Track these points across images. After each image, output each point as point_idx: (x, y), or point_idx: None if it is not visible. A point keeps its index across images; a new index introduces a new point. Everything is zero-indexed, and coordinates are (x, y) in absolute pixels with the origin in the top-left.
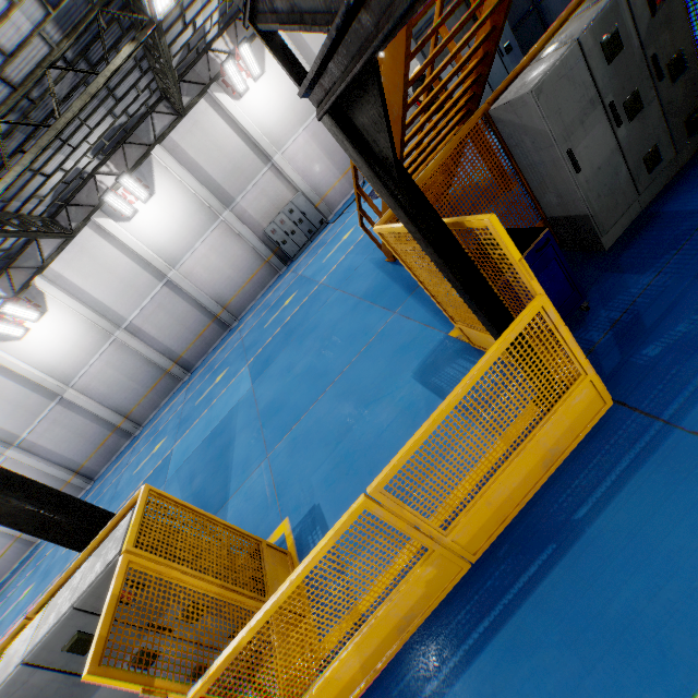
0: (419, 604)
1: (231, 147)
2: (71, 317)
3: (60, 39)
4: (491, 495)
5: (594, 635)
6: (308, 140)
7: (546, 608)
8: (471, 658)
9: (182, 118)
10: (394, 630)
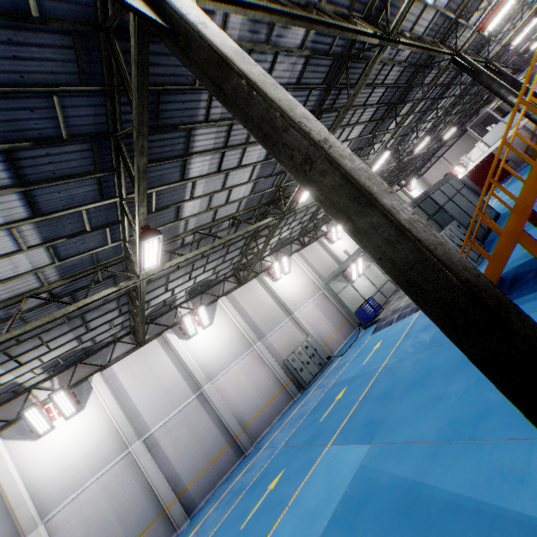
0: None
1: (267, 304)
2: (100, 419)
3: (241, 210)
4: None
5: None
6: (314, 307)
7: None
8: None
9: (242, 285)
10: None
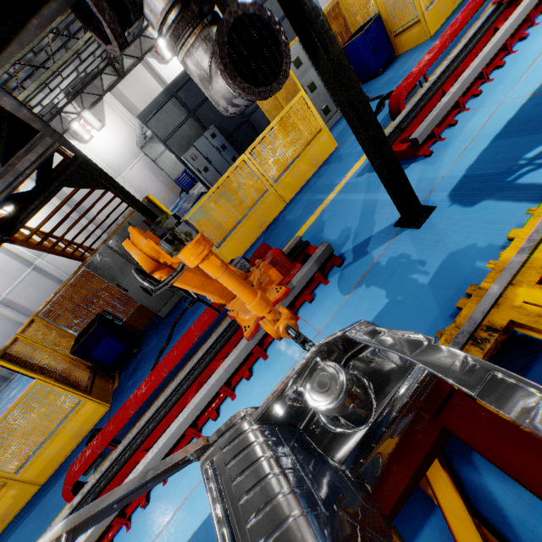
0: (13, 506)
1: None
2: None
3: None
4: (43, 455)
5: (42, 515)
6: (141, 168)
7: (42, 505)
8: (17, 529)
9: None
10: (0, 520)
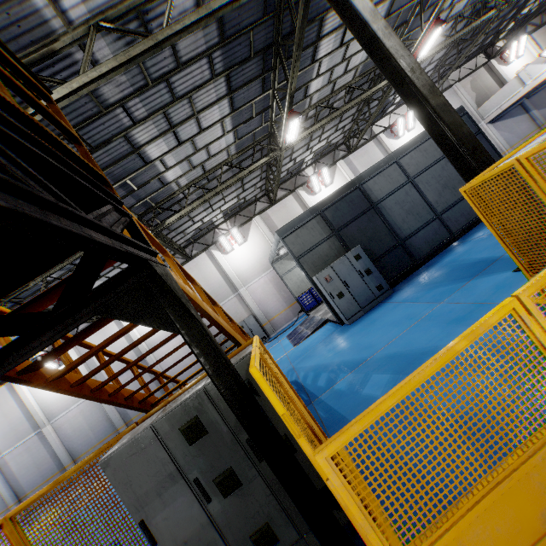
0: None
1: (214, 280)
2: None
3: None
4: None
5: None
6: (267, 281)
7: None
8: None
9: (189, 261)
10: None
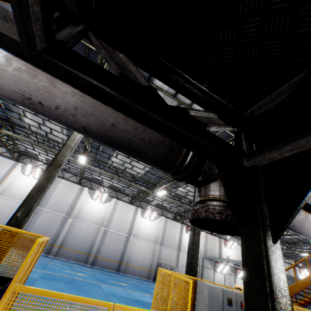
0: None
1: (175, 237)
2: (104, 211)
3: None
4: None
5: None
6: None
7: None
8: None
9: (174, 220)
10: None
